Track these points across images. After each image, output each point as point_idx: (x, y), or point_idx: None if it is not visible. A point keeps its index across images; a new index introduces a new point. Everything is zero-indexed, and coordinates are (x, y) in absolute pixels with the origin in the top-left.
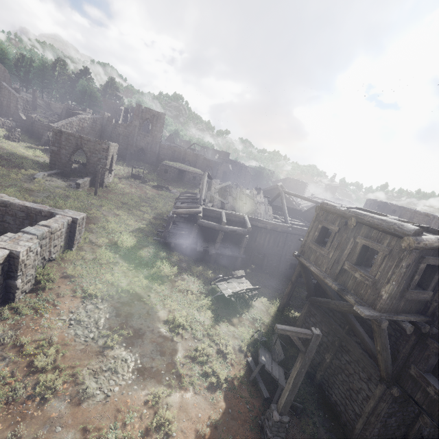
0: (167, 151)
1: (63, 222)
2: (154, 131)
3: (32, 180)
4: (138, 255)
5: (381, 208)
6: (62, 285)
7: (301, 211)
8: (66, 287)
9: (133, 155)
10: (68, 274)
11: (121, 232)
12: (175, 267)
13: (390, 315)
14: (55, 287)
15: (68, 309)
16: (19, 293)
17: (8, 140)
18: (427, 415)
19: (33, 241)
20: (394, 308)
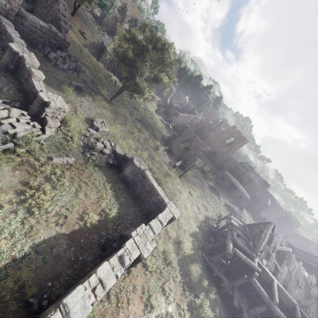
0: (230, 163)
1: (168, 220)
2: (232, 146)
3: (156, 149)
4: (190, 270)
5: None
6: (139, 275)
7: None
8: (140, 280)
9: (207, 152)
10: (146, 263)
11: (185, 231)
12: (212, 314)
13: None
14: (135, 275)
15: (134, 316)
16: None
17: (155, 112)
18: None
19: (153, 244)
20: None
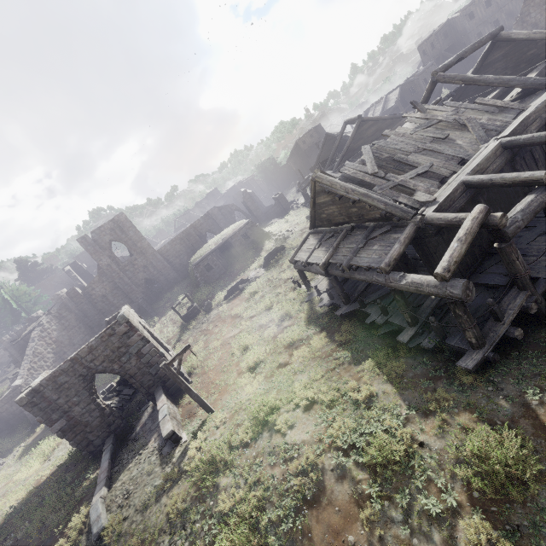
0: (174, 250)
1: None
2: (134, 245)
3: (98, 545)
4: None
5: (449, 32)
6: None
7: (458, 90)
8: None
9: (146, 299)
10: None
11: (422, 445)
12: None
13: None
14: None
15: None
16: None
17: None
18: None
19: None
20: None
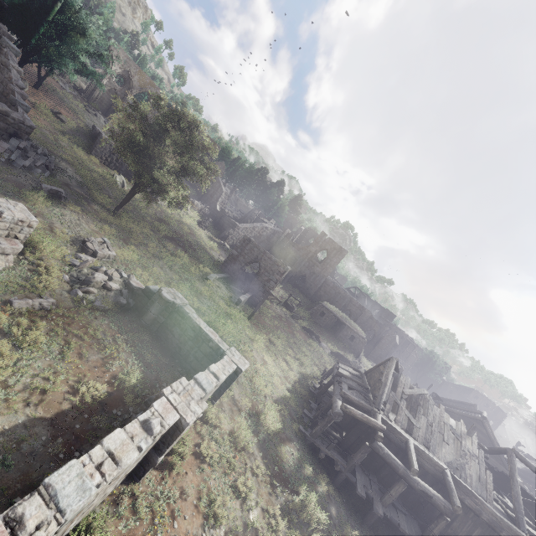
0: (329, 290)
1: (229, 372)
2: (327, 263)
3: (204, 279)
4: (279, 454)
5: None
6: (189, 471)
7: (532, 499)
8: (193, 479)
9: (292, 278)
10: (201, 451)
11: (265, 397)
12: (323, 514)
13: None
14: (182, 472)
15: None
16: (149, 469)
17: (198, 225)
18: None
19: (203, 404)
20: None
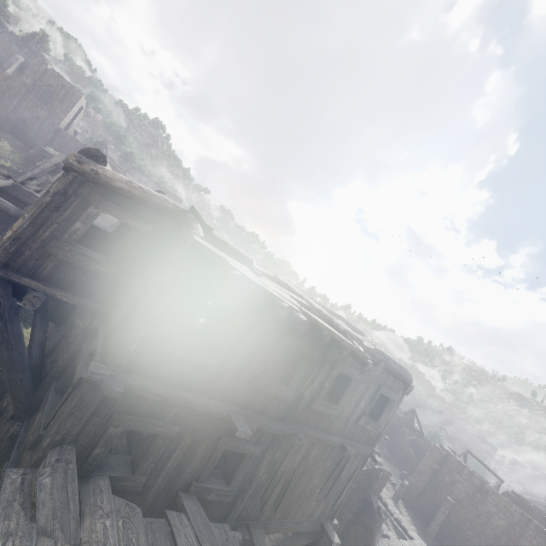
0: (67, 143)
1: None
2: (56, 107)
3: None
4: None
5: None
6: None
7: None
8: None
9: (3, 122)
10: None
11: None
12: None
13: (3, 269)
14: None
15: None
16: None
17: None
18: (12, 460)
19: None
20: (29, 266)
